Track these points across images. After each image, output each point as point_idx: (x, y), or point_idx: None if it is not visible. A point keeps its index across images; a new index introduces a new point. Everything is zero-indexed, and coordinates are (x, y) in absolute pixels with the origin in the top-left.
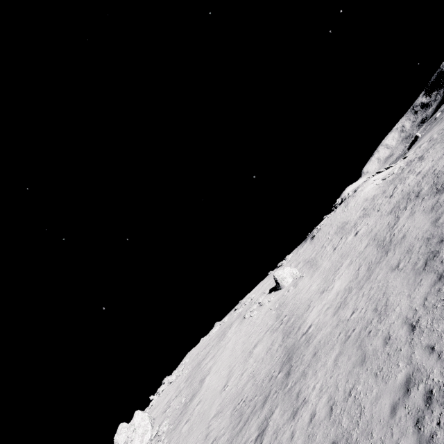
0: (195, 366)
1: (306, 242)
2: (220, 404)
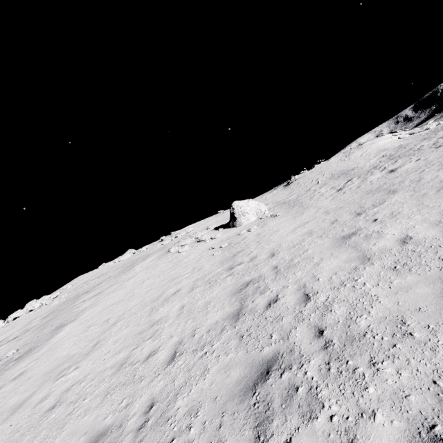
0: (71, 299)
1: (277, 189)
2: (30, 417)
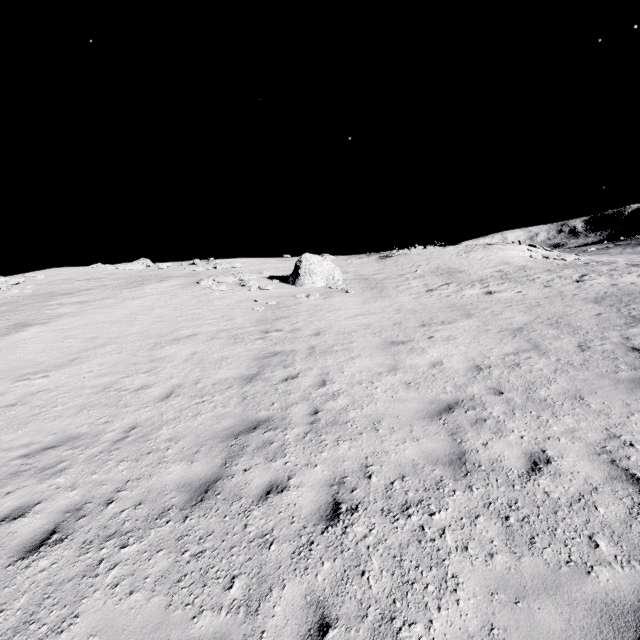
0: (41, 295)
1: (371, 257)
2: None
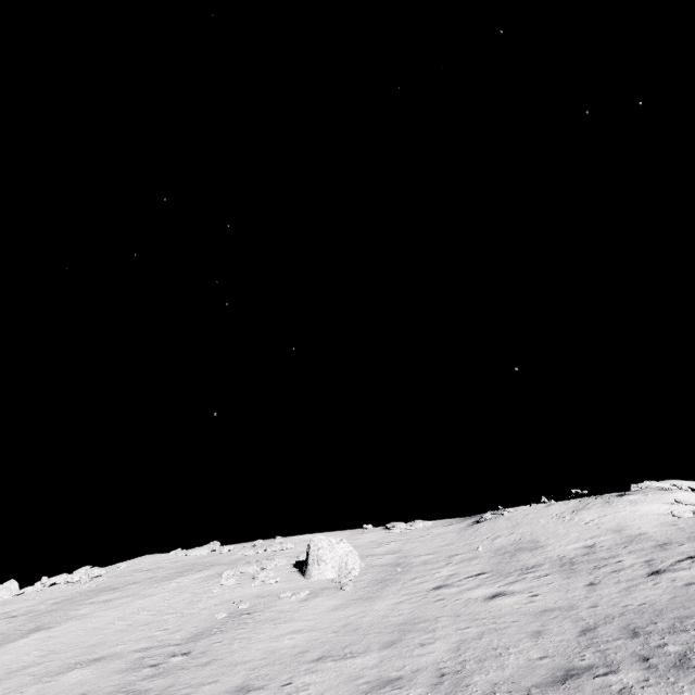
0: (96, 590)
1: (462, 522)
2: None
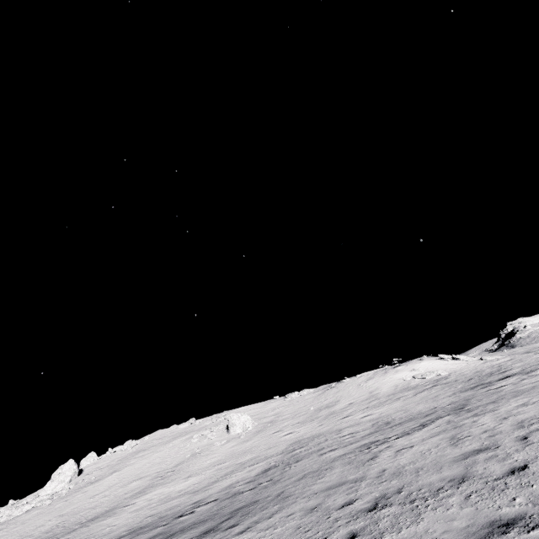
0: (136, 452)
1: (323, 389)
2: (73, 508)
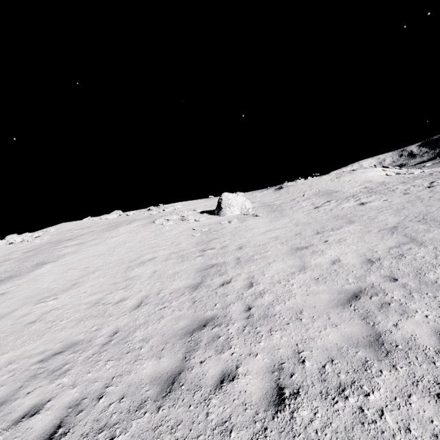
0: (53, 242)
1: (269, 190)
2: (13, 325)
